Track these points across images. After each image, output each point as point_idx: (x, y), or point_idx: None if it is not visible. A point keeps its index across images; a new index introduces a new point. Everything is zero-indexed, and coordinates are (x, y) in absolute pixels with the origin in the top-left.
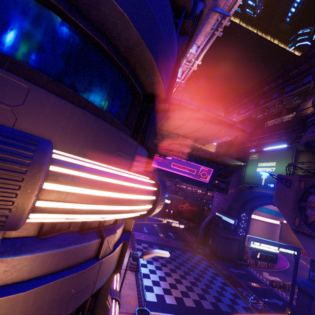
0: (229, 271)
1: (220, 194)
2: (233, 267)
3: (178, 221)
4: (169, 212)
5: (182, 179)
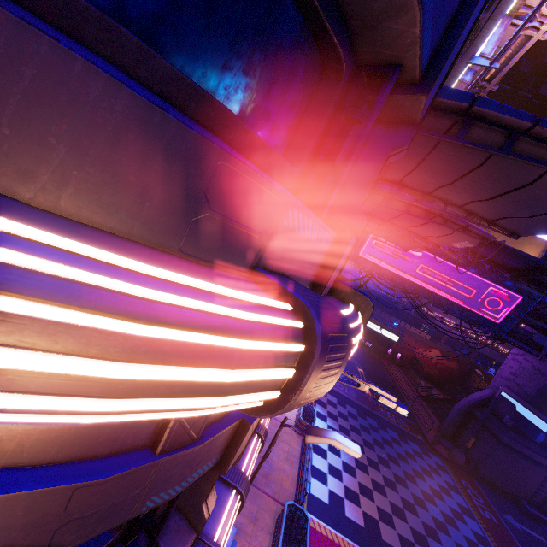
0: (500, 518)
1: (527, 355)
2: (514, 515)
3: (409, 377)
4: (393, 354)
5: (436, 303)
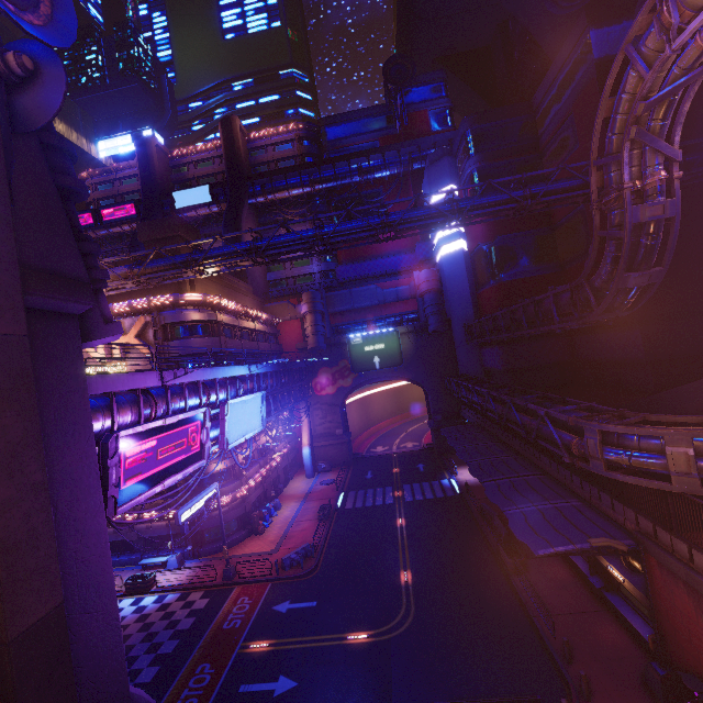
0: None
1: None
2: None
3: None
4: None
5: None
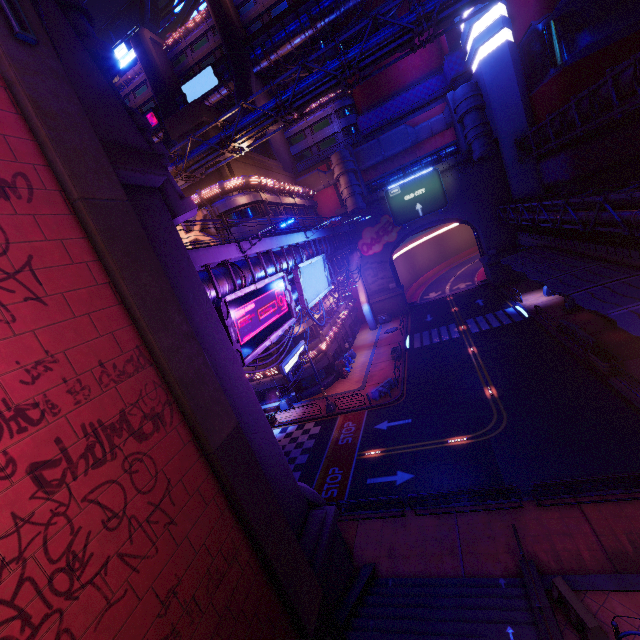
0: None
1: None
2: None
3: None
4: None
5: None
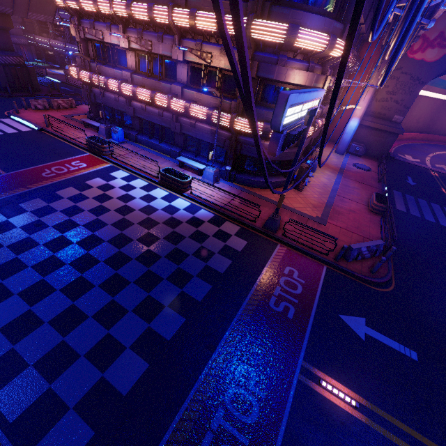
0: None
1: None
2: None
3: None
4: None
5: None
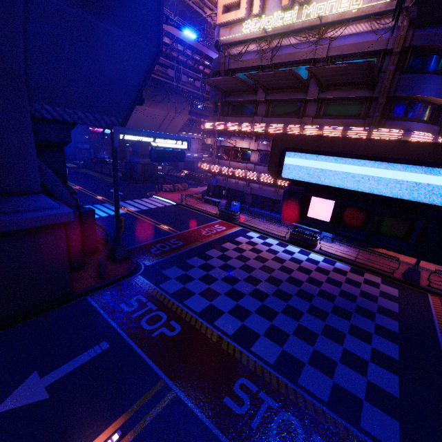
0: None
1: None
2: None
3: None
4: None
5: None
